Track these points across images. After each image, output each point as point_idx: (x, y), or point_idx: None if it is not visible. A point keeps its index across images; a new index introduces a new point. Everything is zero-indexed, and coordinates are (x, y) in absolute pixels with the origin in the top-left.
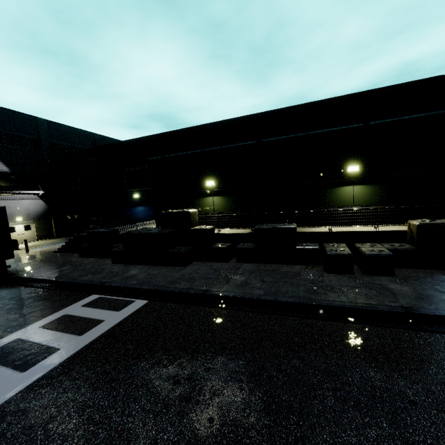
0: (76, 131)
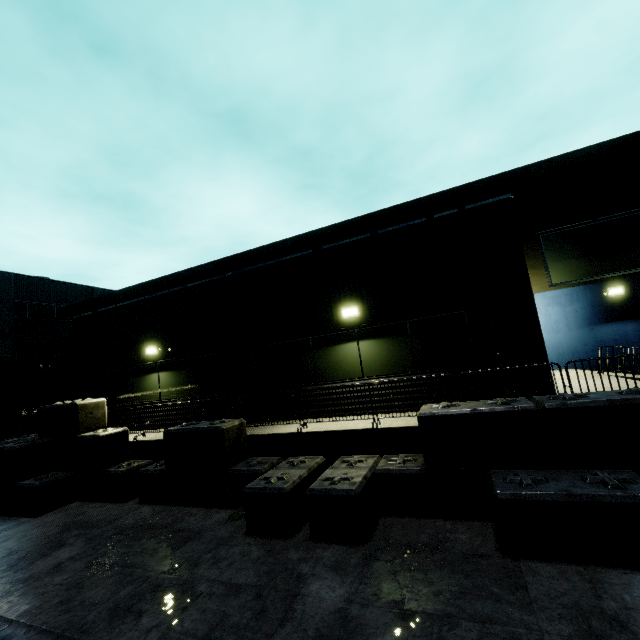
0: (63, 286)
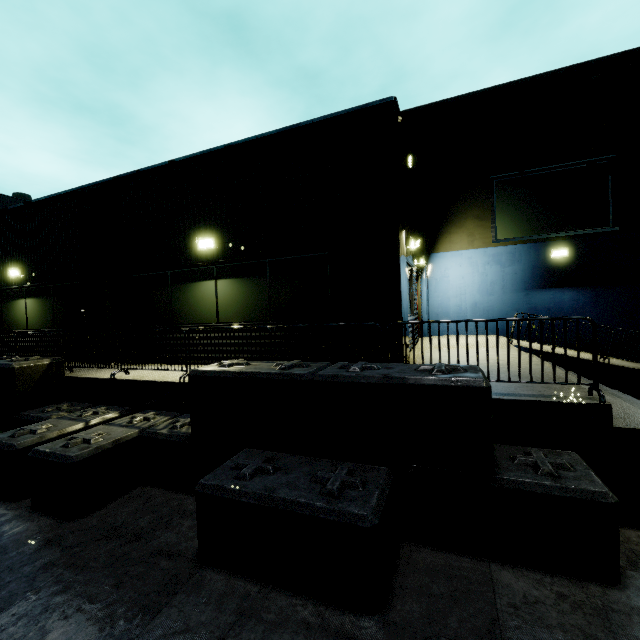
0: (2, 199)
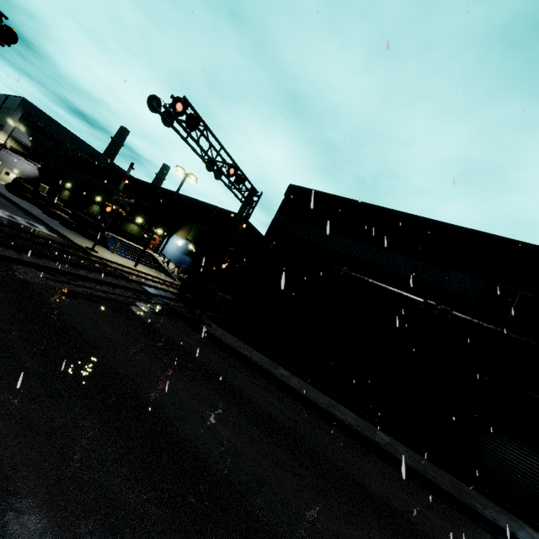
0: (93, 150)
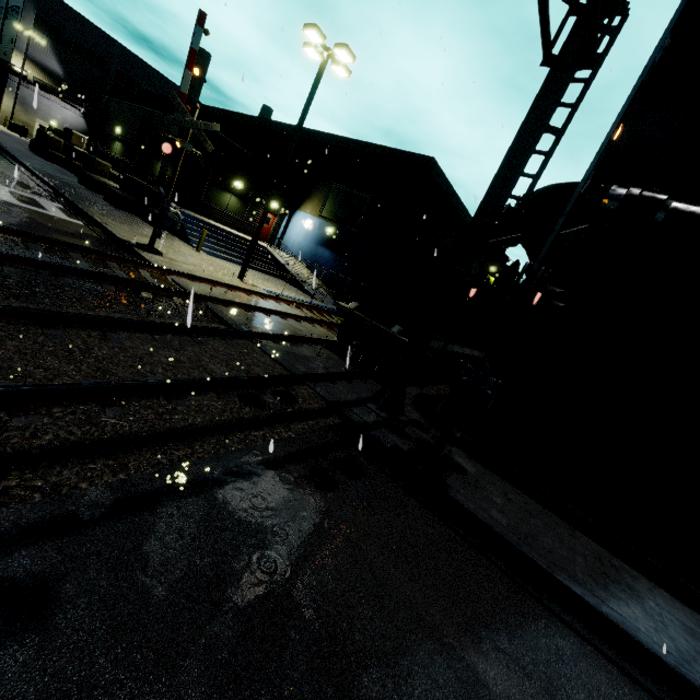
0: (156, 74)
